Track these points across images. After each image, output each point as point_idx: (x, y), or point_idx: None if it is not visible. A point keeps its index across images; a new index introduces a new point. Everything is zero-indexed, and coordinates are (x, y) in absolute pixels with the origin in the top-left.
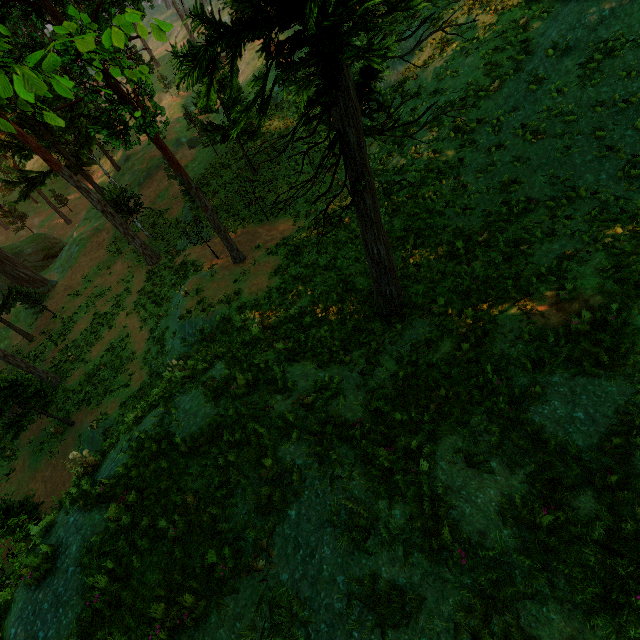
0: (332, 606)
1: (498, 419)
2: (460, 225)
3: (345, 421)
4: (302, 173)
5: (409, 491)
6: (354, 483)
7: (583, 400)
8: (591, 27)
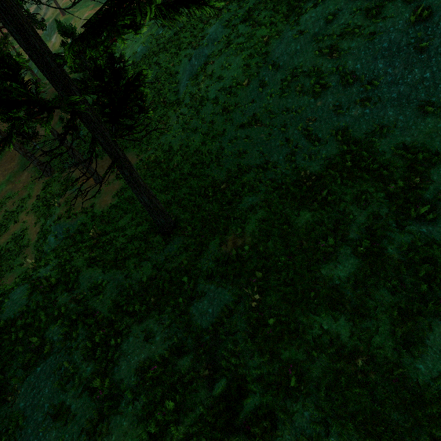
0: (37, 420)
1: (176, 310)
2: (215, 175)
3: (95, 311)
4: (147, 119)
5: (100, 357)
6: (77, 351)
7: (215, 302)
8: (291, 55)
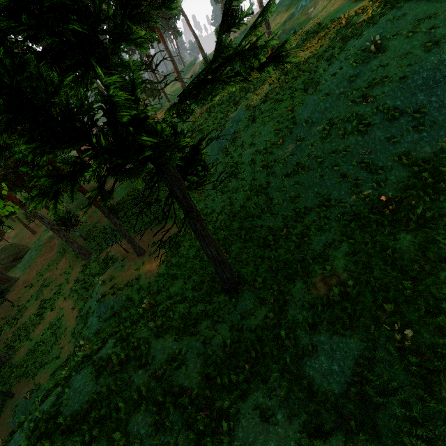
0: None
1: (286, 375)
2: (271, 224)
3: (182, 388)
4: None
5: None
6: None
7: (337, 355)
8: (322, 112)
